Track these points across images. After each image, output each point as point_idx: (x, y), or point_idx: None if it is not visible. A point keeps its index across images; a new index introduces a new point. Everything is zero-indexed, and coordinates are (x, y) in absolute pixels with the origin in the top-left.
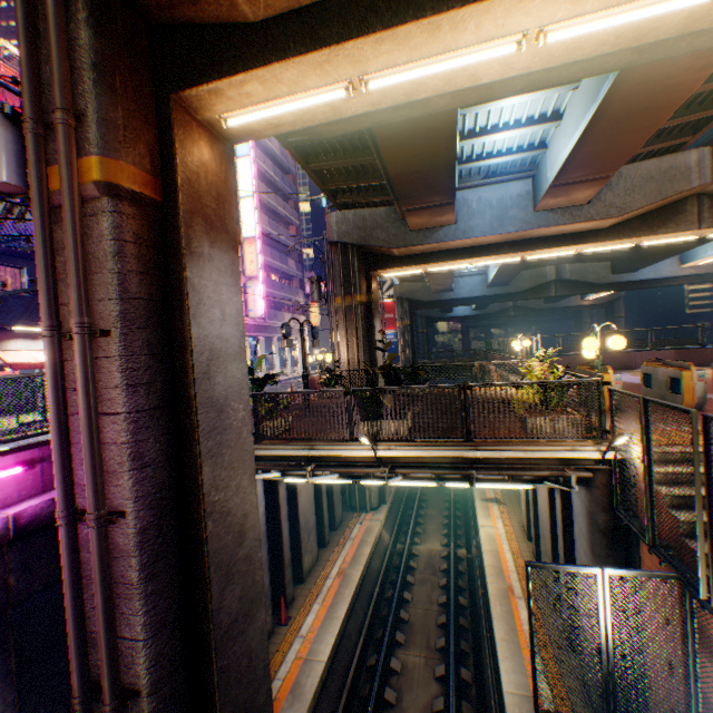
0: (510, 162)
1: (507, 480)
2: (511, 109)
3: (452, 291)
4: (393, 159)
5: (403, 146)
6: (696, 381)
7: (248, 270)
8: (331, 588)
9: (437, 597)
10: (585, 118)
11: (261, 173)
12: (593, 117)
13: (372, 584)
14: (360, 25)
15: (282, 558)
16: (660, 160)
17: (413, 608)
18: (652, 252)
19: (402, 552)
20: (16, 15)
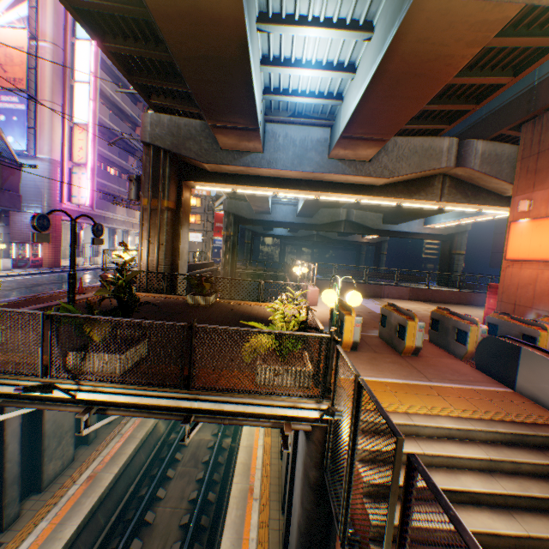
0: (314, 106)
1: None
2: (314, 46)
3: (271, 214)
4: (183, 54)
5: (190, 38)
6: (418, 331)
7: (77, 156)
8: (72, 499)
9: (190, 493)
10: (372, 69)
11: (108, 65)
12: (378, 69)
13: (129, 482)
14: None
15: (3, 478)
16: (424, 140)
17: (163, 507)
18: (409, 212)
19: (174, 442)
20: None
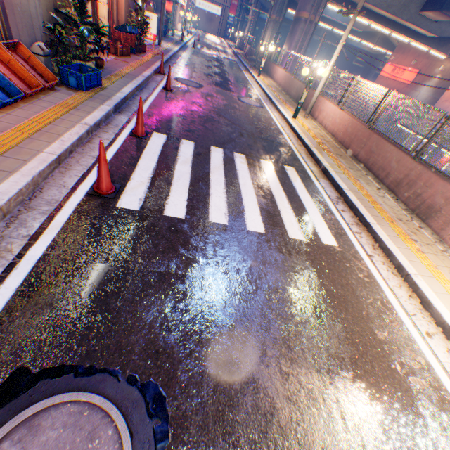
0: None
1: None
2: None
3: None
4: None
5: None
6: None
7: None
8: None
9: None
10: None
11: None
12: None
13: None
14: None
15: None
16: None
17: None
18: None
19: None
20: None
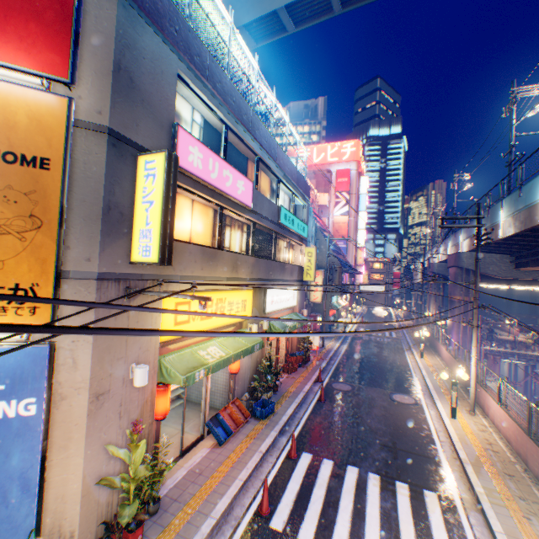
0: None
1: (516, 360)
2: None
3: None
4: None
5: None
6: None
7: (358, 261)
8: None
9: None
10: None
11: None
12: None
13: None
14: (515, 284)
15: None
16: None
17: None
18: None
19: None
20: (462, 276)
